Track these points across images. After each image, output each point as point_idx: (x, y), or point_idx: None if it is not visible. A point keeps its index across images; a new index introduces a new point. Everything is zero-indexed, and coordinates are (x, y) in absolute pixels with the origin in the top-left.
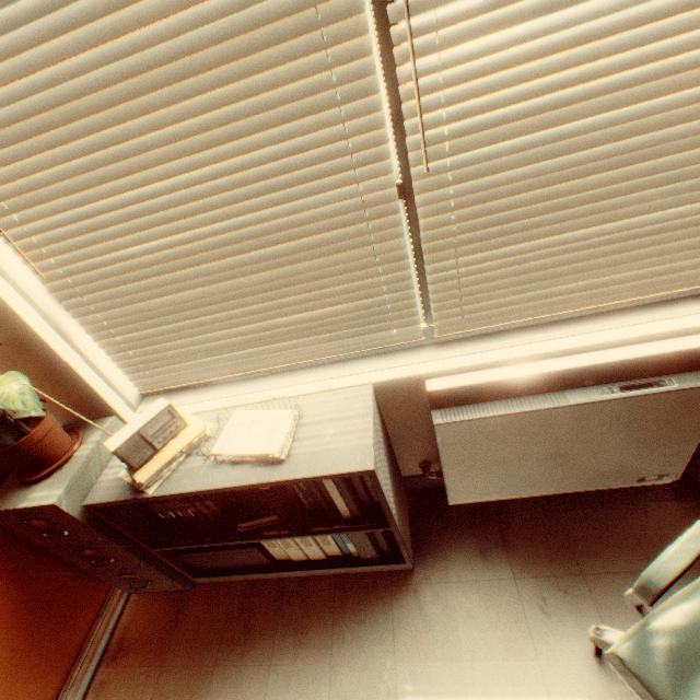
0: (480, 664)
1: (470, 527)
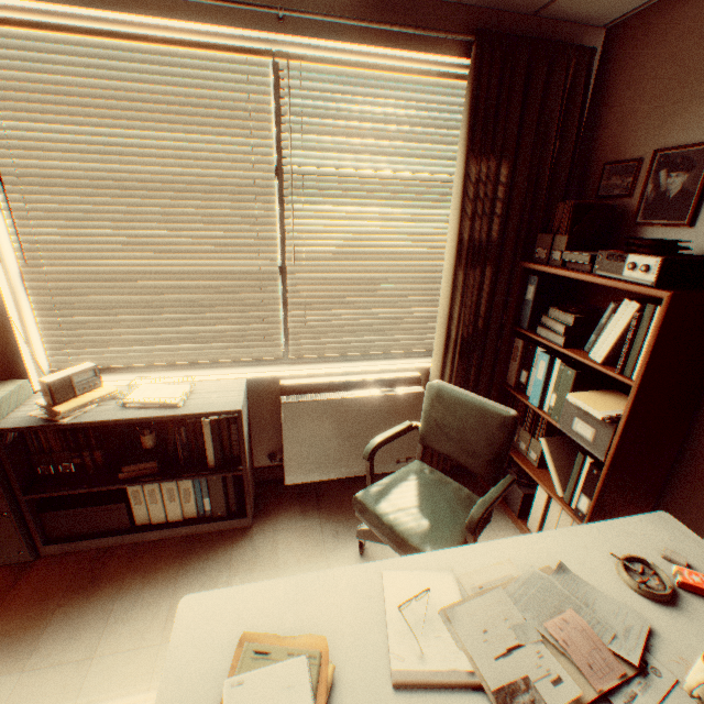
0: (290, 568)
1: (298, 500)
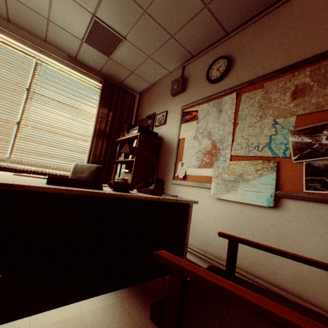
0: None
1: None
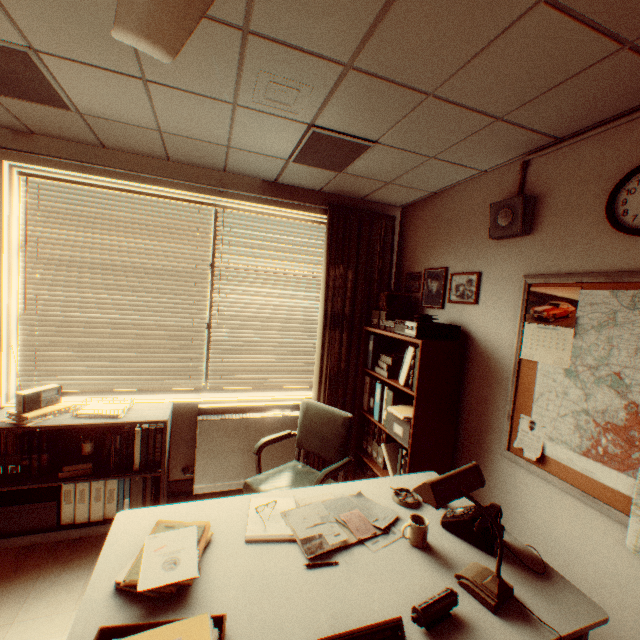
0: None
1: None
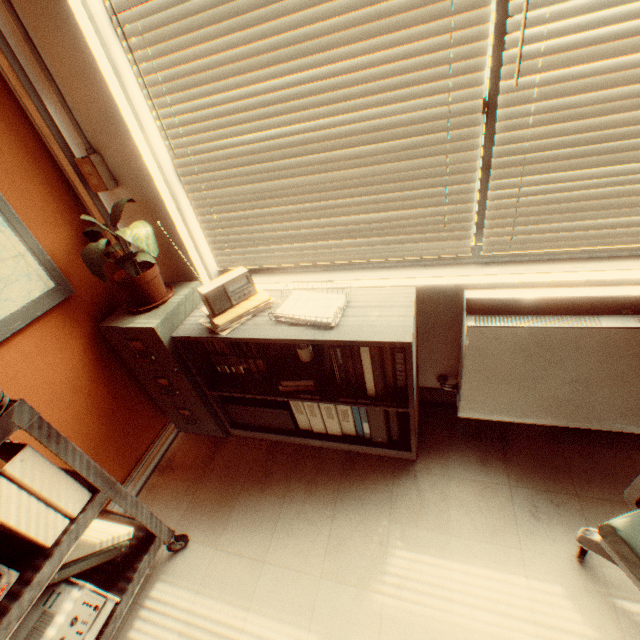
0: (466, 541)
1: (474, 439)
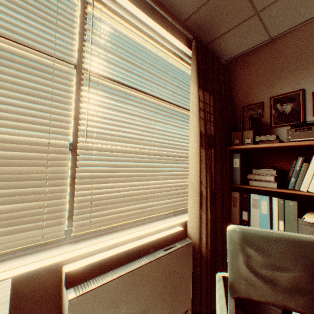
0: None
1: None
